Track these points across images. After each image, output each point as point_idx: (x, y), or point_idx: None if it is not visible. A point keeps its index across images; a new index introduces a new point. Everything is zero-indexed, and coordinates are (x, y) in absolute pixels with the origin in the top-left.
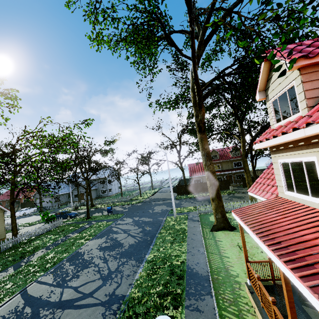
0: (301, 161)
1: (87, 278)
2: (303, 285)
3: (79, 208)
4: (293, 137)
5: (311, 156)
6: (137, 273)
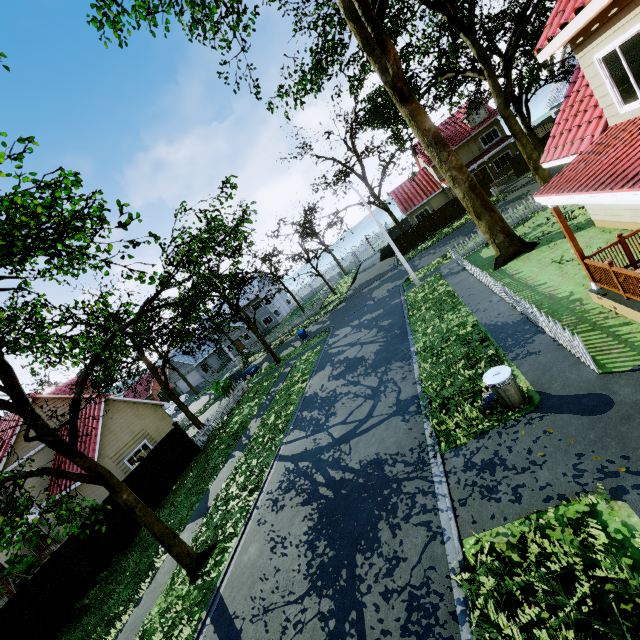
0: (639, 31)
1: (348, 408)
2: None
3: (250, 361)
4: None
5: None
6: (414, 370)
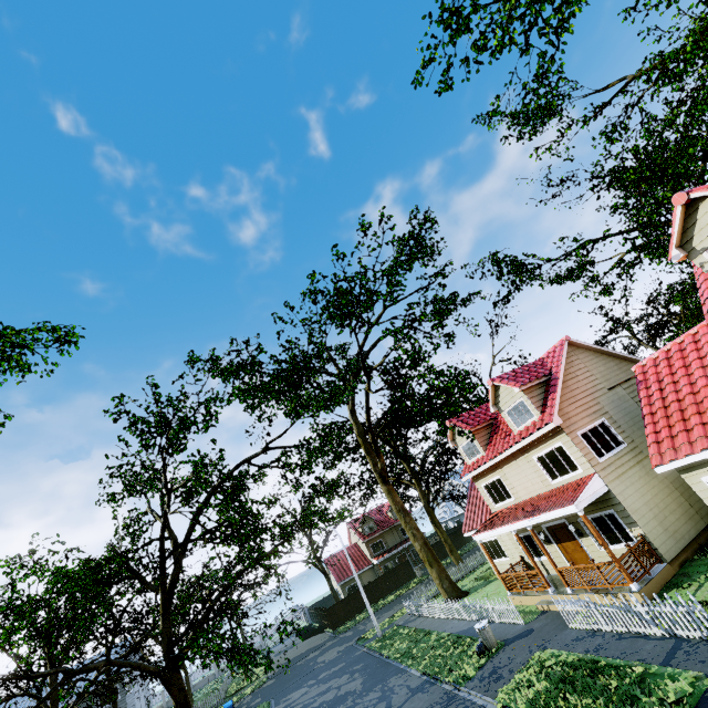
0: (494, 480)
1: None
2: (520, 521)
3: None
4: (486, 467)
5: (497, 476)
6: (413, 673)
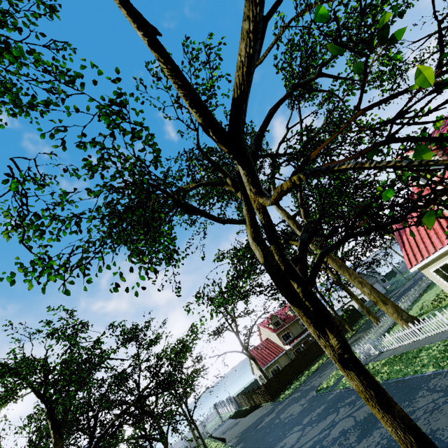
0: None
1: (445, 415)
2: None
3: None
4: None
5: None
6: None
